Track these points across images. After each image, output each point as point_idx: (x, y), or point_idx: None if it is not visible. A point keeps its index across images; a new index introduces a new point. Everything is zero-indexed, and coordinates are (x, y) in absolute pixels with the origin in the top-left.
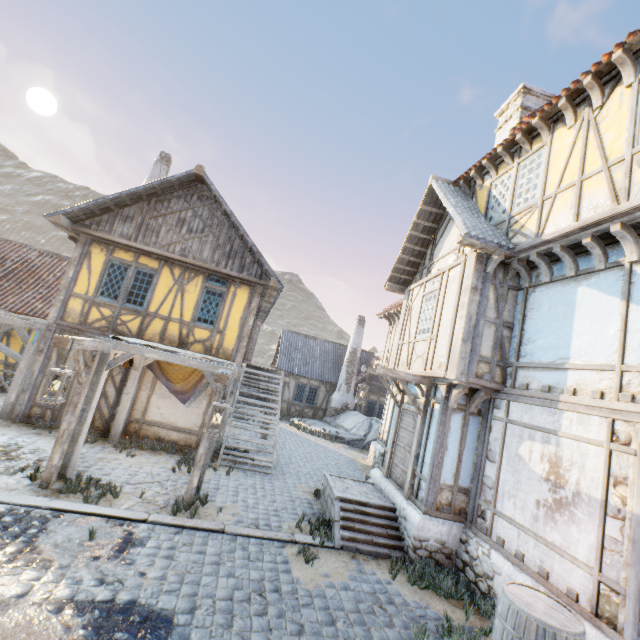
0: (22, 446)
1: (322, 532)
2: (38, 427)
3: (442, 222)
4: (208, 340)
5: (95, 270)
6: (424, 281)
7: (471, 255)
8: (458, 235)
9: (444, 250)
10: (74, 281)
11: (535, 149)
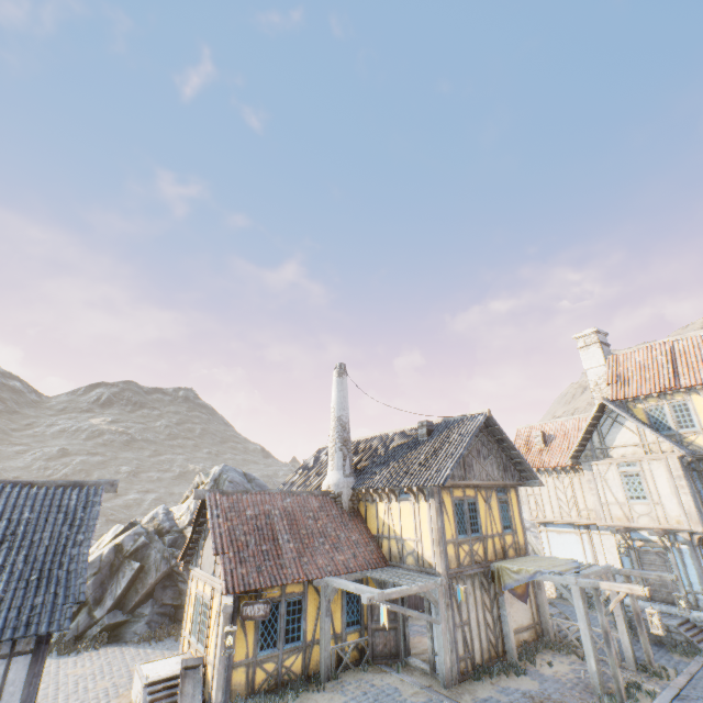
0: (530, 694)
1: (701, 650)
2: (483, 678)
3: (604, 421)
4: (513, 542)
5: (449, 513)
6: (614, 462)
7: (671, 456)
8: (676, 451)
9: (620, 441)
10: (444, 529)
11: (679, 400)
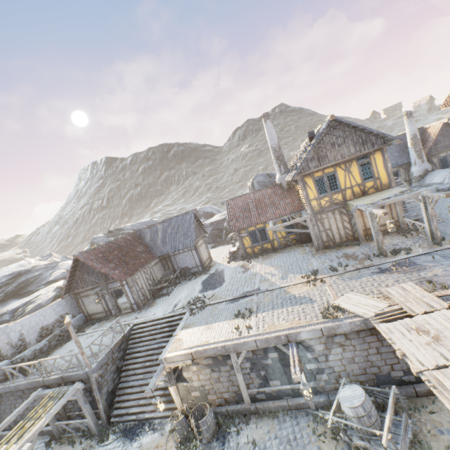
0: (346, 253)
1: None
2: (334, 248)
3: None
4: (374, 185)
5: (311, 187)
6: None
7: None
8: None
9: None
10: (307, 195)
11: None
